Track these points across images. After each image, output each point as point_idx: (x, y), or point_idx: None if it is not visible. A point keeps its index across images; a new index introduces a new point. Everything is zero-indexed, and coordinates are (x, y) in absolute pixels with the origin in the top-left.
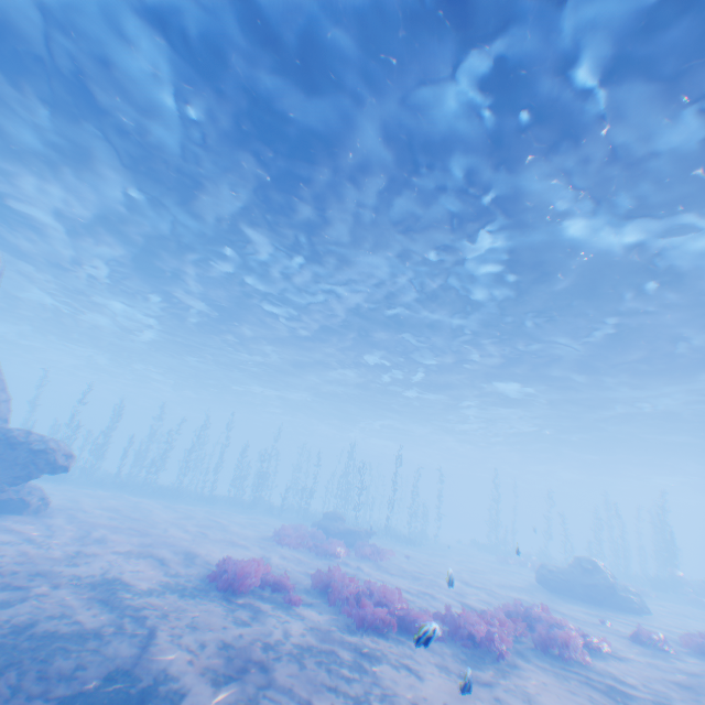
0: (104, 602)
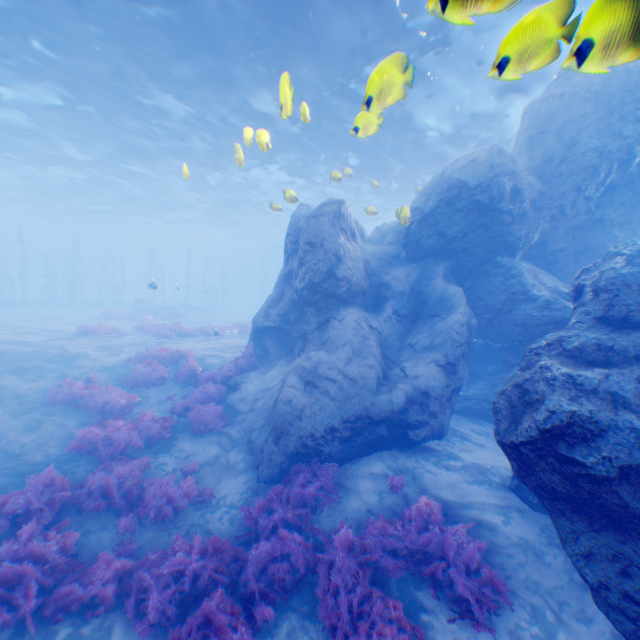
0: (27, 344)
